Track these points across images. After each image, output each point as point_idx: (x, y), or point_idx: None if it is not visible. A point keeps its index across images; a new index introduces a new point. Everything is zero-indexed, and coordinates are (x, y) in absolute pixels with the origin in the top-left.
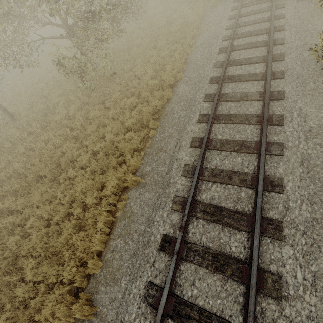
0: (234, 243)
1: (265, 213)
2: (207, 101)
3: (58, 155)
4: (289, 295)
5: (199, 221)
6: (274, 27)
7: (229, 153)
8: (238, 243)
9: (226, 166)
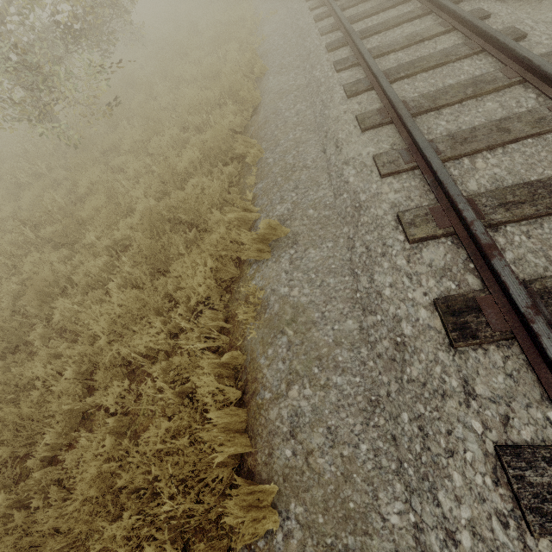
0: None
1: None
2: (345, 68)
3: (12, 292)
4: None
5: (506, 232)
6: None
7: (459, 105)
8: None
9: (473, 122)
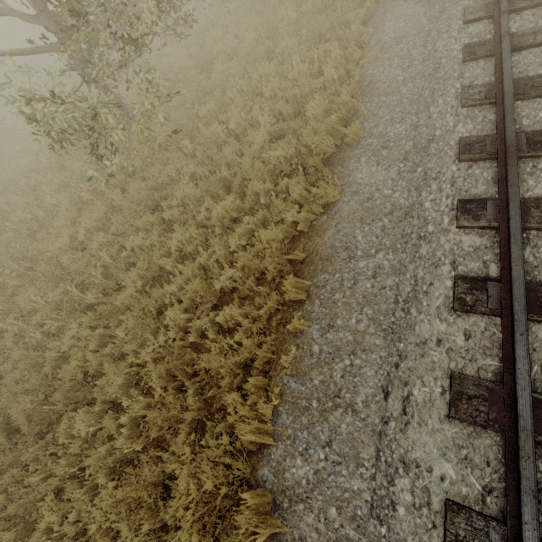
0: None
1: None
2: (472, 227)
3: (54, 357)
4: None
5: None
6: None
7: None
8: None
9: None
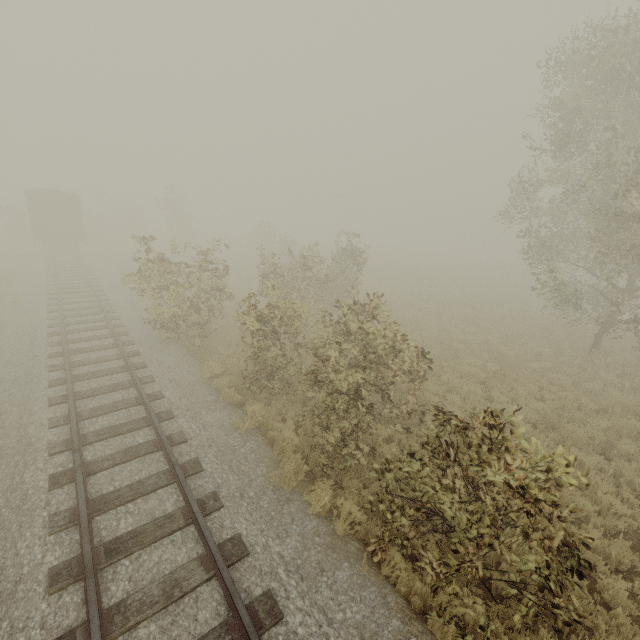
0: (140, 437)
1: (157, 411)
2: (55, 370)
3: None
4: (192, 436)
5: (95, 445)
6: (110, 317)
7: (106, 394)
8: (144, 436)
9: (107, 402)
